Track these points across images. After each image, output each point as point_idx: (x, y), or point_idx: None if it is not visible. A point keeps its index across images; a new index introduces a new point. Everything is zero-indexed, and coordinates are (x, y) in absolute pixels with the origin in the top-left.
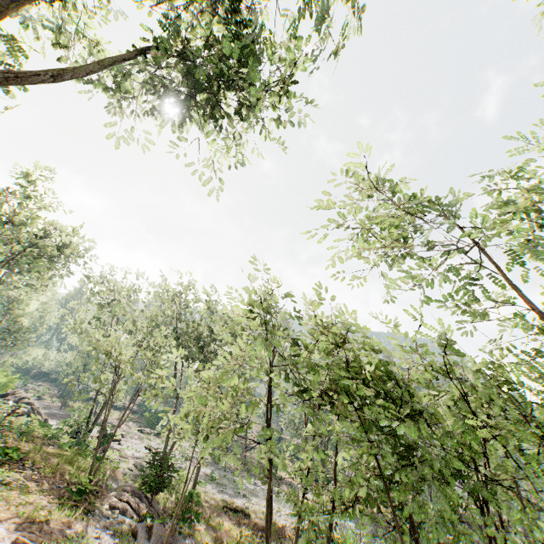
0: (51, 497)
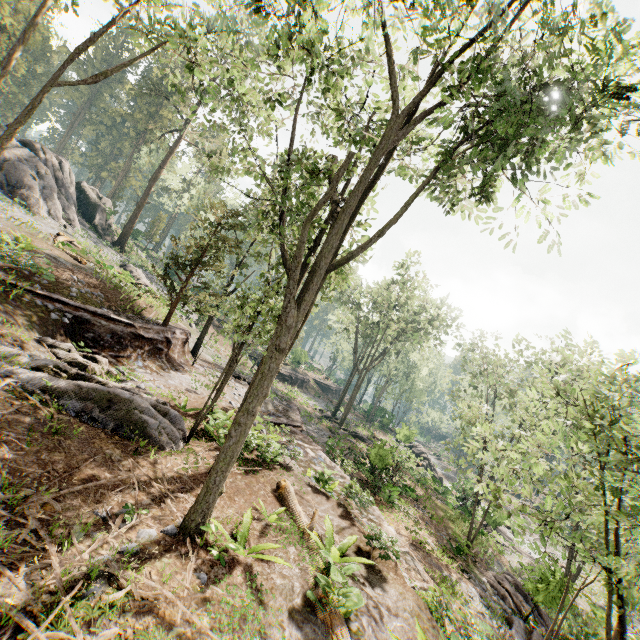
0: (434, 539)
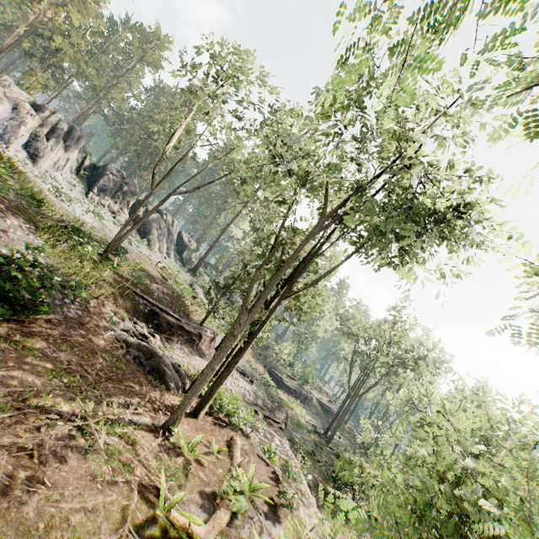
0: None
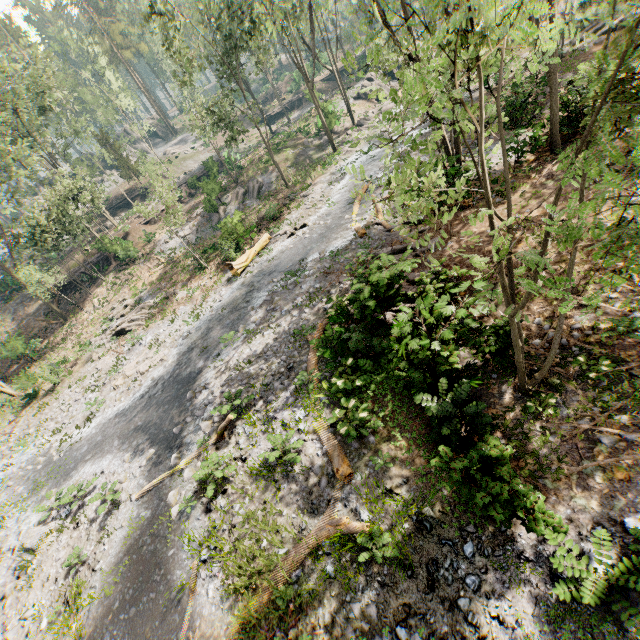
0: None
